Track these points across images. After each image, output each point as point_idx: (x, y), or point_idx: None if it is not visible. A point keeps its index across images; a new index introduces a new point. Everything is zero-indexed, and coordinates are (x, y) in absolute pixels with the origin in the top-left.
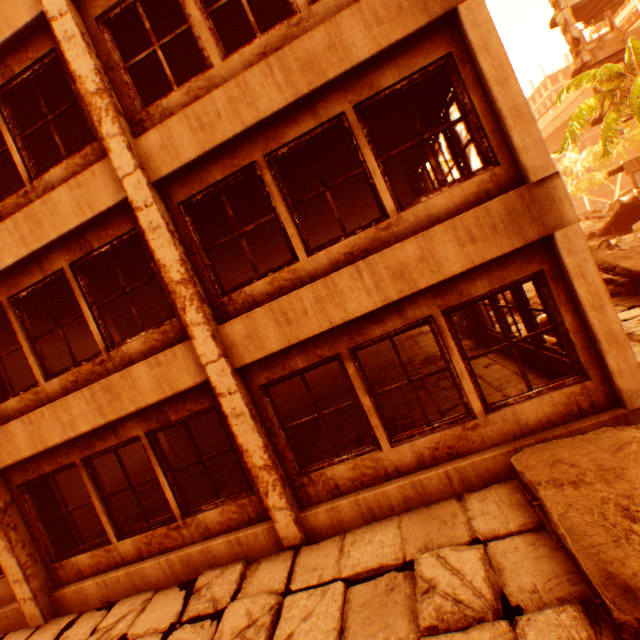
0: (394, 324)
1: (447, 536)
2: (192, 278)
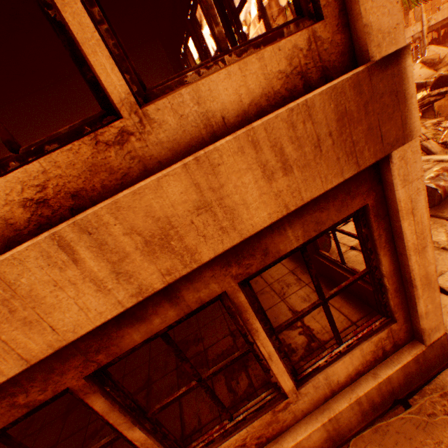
0: (165, 318)
1: None
2: None
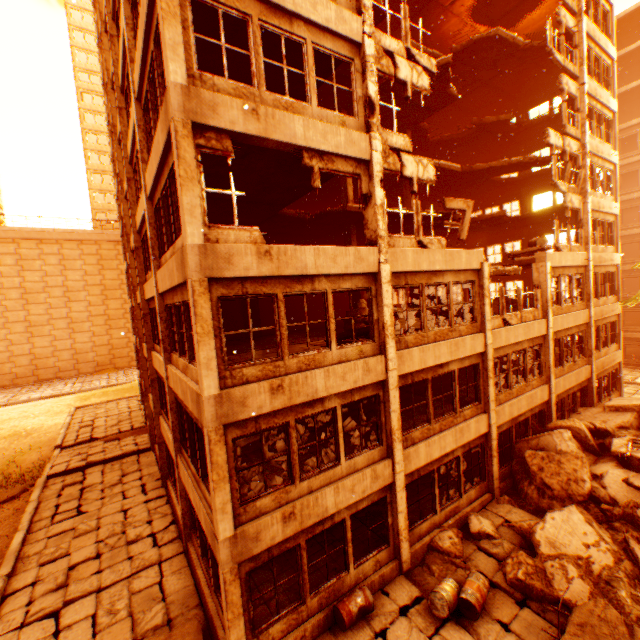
0: None
1: (175, 608)
2: (174, 430)
